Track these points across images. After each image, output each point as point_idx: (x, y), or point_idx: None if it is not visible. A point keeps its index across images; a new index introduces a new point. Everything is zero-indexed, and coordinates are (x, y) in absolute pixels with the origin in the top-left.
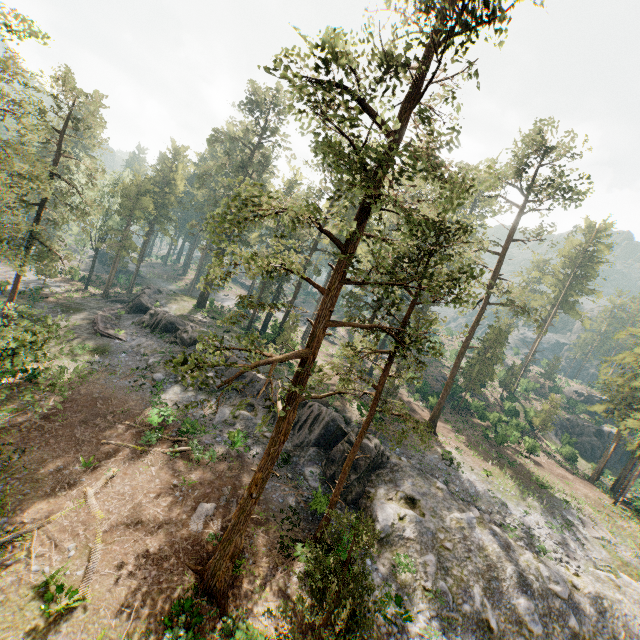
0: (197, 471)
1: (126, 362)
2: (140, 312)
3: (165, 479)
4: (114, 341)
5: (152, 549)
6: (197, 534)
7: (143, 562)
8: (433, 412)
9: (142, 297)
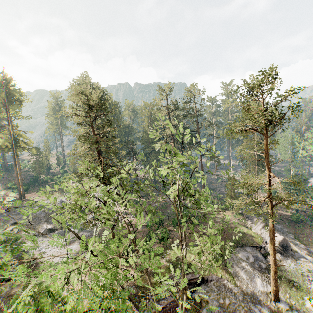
0: None
1: None
2: None
3: None
4: None
5: None
6: None
7: None
8: (19, 192)
9: None
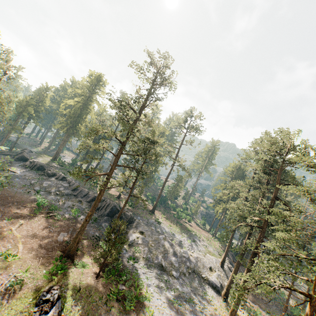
0: (58, 223)
1: (19, 182)
2: (23, 160)
3: (45, 225)
4: (11, 173)
5: (43, 246)
6: (61, 241)
7: (40, 249)
8: (154, 205)
9: (24, 153)
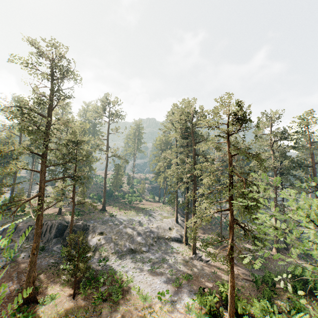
0: None
1: None
2: None
3: None
4: None
5: None
6: (8, 294)
7: None
8: (103, 203)
9: None
